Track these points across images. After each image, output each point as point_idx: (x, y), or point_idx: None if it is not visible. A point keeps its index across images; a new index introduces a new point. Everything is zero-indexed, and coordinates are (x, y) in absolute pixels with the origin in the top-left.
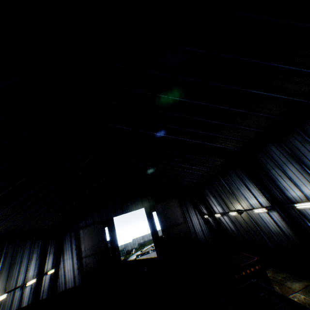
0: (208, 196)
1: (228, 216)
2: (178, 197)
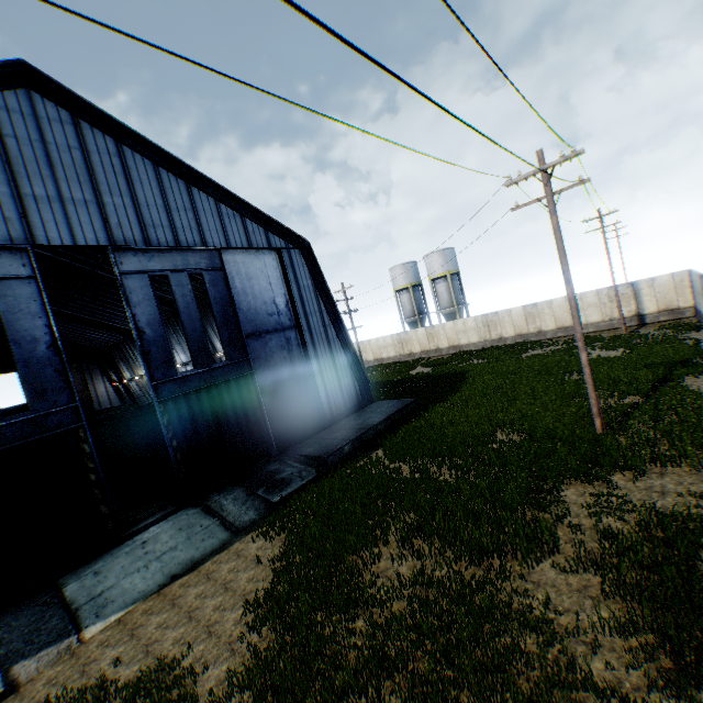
0: (119, 361)
1: (136, 382)
2: (79, 361)
